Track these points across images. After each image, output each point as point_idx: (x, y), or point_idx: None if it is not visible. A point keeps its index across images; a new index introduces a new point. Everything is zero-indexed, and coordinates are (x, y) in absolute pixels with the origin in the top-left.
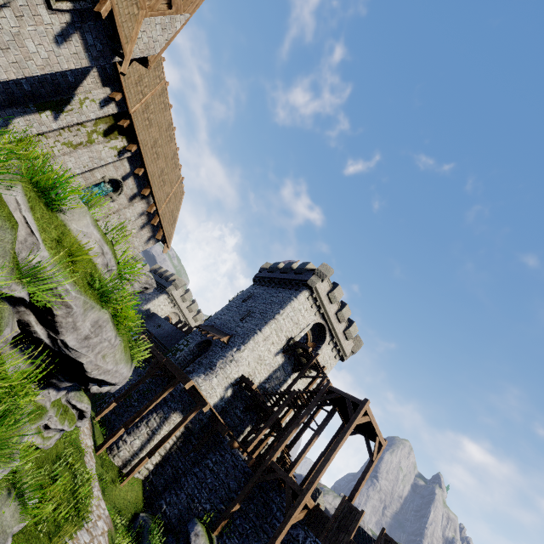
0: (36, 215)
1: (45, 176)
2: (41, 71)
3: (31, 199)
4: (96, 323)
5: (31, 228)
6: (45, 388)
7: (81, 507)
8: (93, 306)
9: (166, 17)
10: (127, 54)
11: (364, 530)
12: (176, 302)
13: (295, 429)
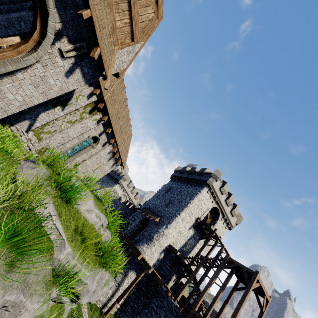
0: (62, 218)
1: (65, 183)
2: (57, 94)
3: (58, 205)
4: (99, 278)
5: (59, 231)
6: None
7: None
8: (98, 271)
9: (130, 47)
10: (108, 76)
11: None
12: (124, 188)
13: (208, 288)
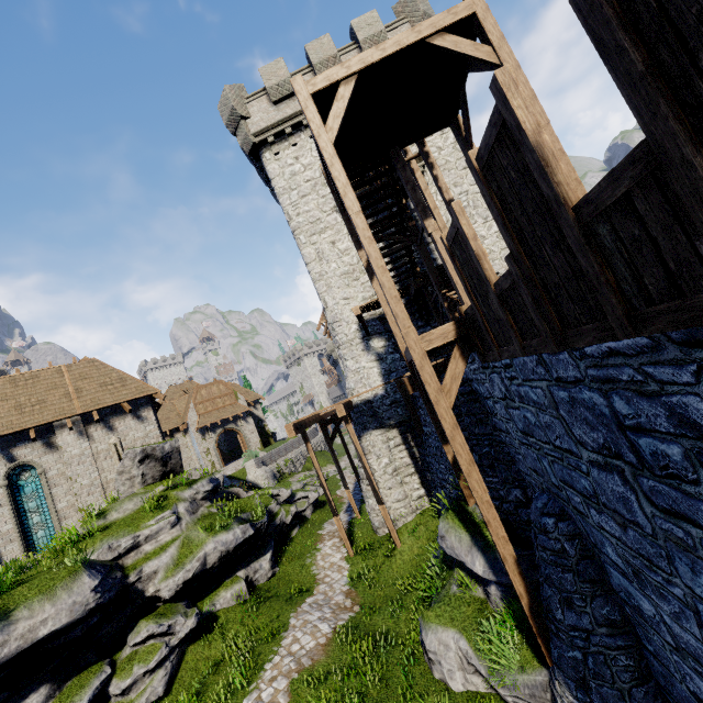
0: None
1: None
2: None
3: None
4: None
5: None
6: None
7: (230, 702)
8: None
9: None
10: None
11: None
12: None
13: (374, 284)
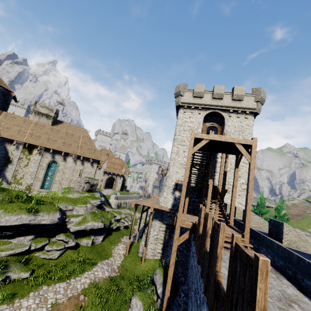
0: None
1: None
2: None
3: None
4: None
5: None
6: (14, 238)
7: (72, 275)
8: None
9: None
10: None
11: (274, 220)
12: None
13: None
